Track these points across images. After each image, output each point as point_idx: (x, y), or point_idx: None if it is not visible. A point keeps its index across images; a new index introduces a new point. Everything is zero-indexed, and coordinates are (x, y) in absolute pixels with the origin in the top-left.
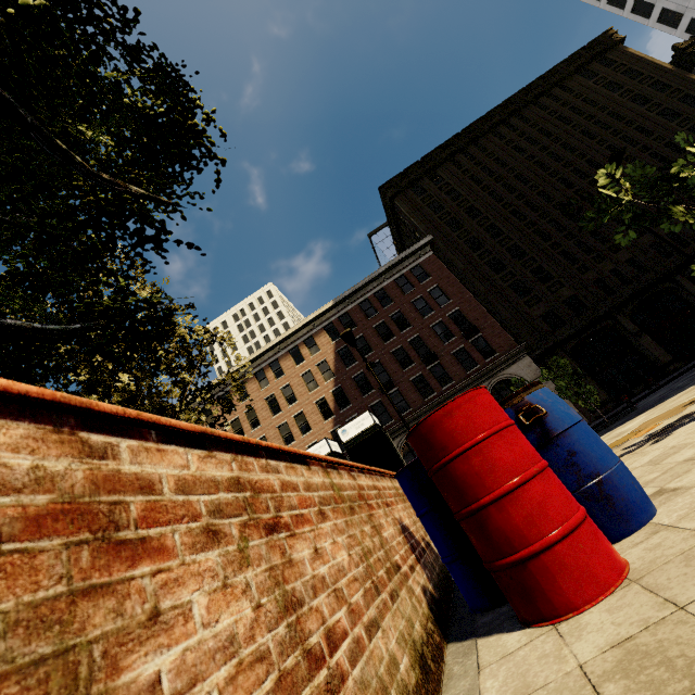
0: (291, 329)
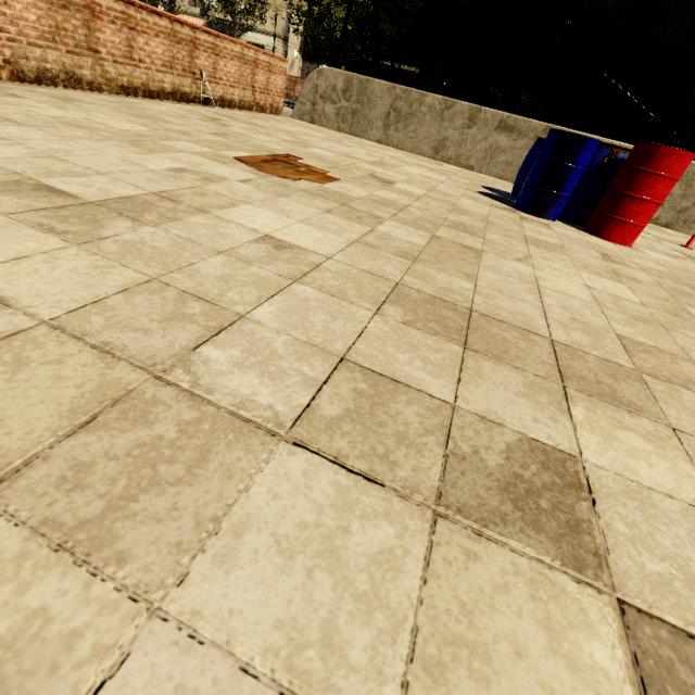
0: None
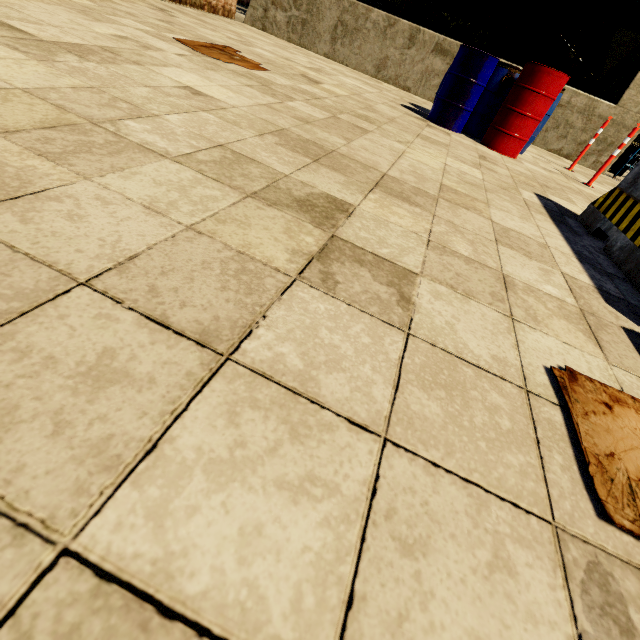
0: None
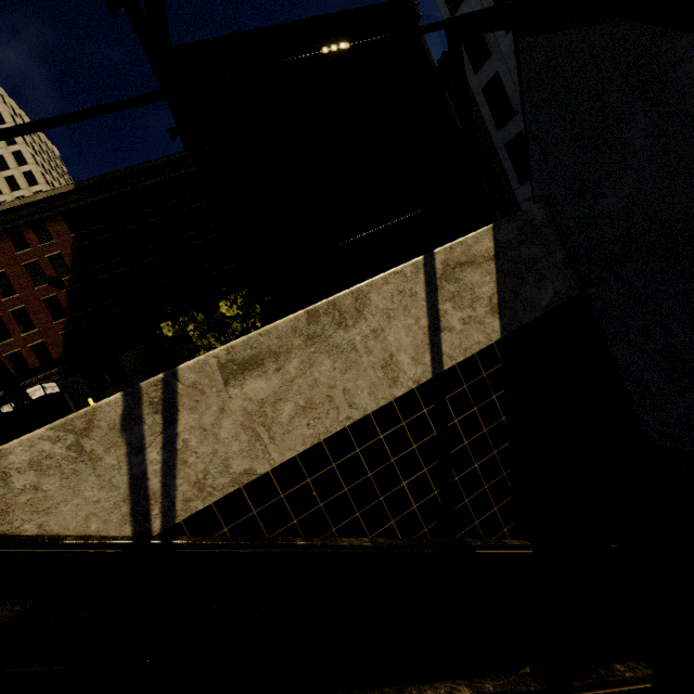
0: (9, 204)
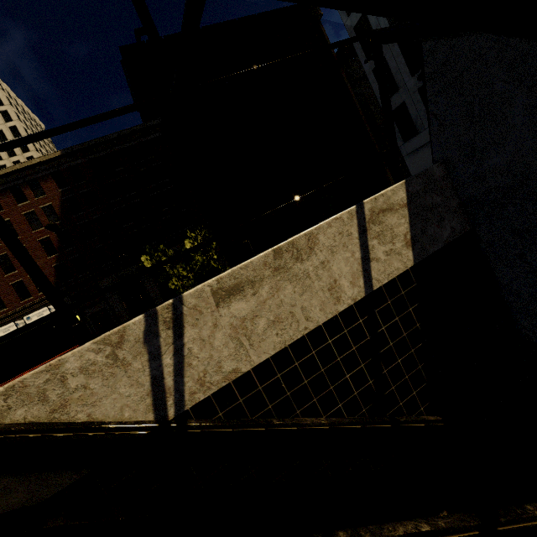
0: (11, 167)
